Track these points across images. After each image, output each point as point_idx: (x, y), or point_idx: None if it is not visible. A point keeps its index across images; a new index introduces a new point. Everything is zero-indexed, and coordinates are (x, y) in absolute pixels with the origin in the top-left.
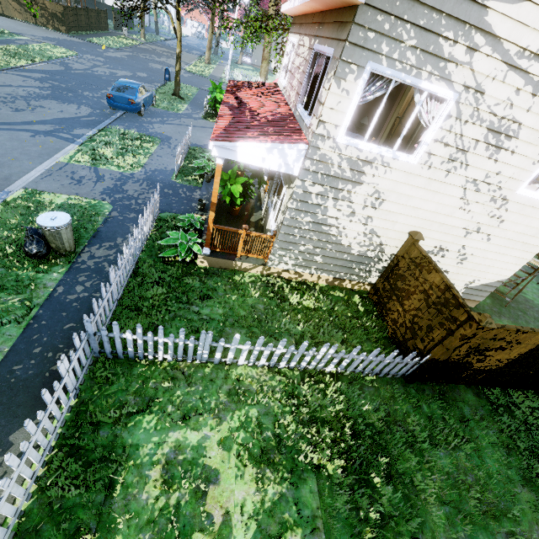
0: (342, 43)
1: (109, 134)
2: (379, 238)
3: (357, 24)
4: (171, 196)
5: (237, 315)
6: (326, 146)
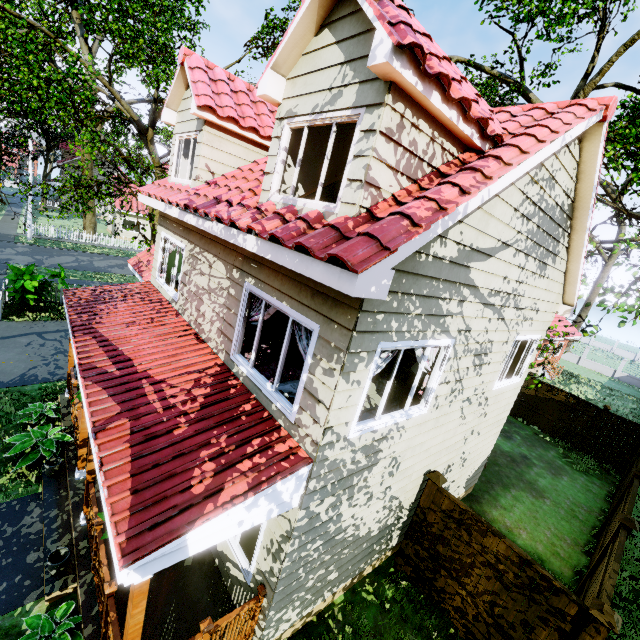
0: (341, 328)
1: None
2: (398, 499)
3: (364, 310)
4: None
5: None
6: (336, 450)
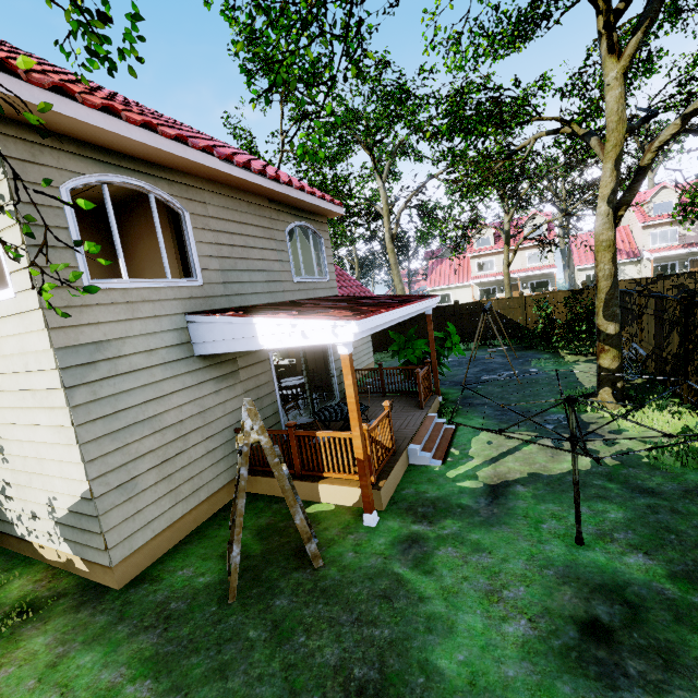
0: None
1: None
2: None
3: None
4: None
5: None
6: None
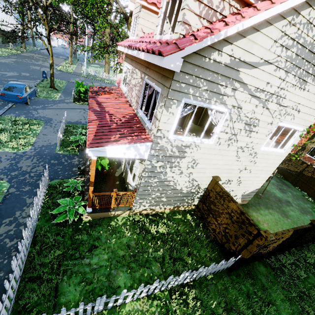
0: (166, 88)
1: (2, 122)
2: (197, 182)
3: (175, 80)
4: (56, 165)
5: (118, 256)
6: (163, 141)
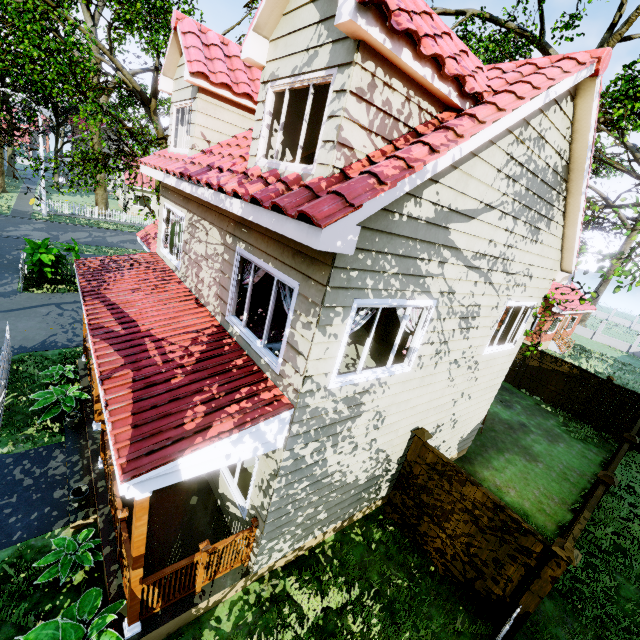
0: (317, 284)
1: None
2: (385, 452)
3: (337, 266)
4: None
5: None
6: (316, 398)
